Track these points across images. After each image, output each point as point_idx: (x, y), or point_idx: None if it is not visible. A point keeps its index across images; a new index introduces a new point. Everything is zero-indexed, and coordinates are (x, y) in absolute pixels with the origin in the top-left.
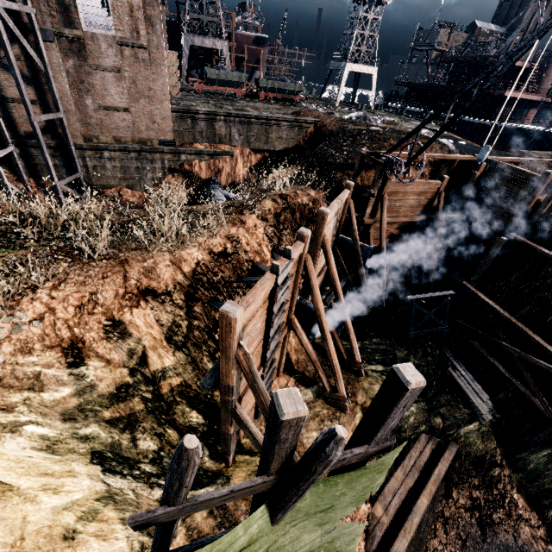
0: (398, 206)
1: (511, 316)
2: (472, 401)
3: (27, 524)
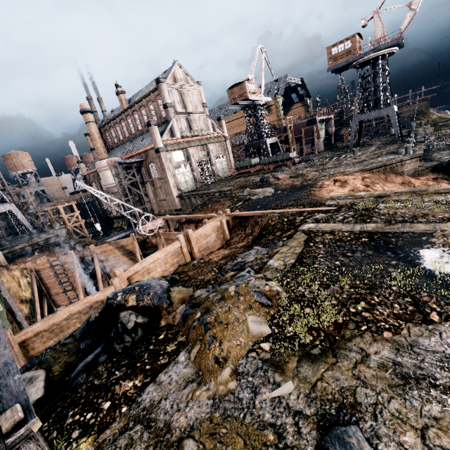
0: None
1: None
2: None
3: (19, 293)
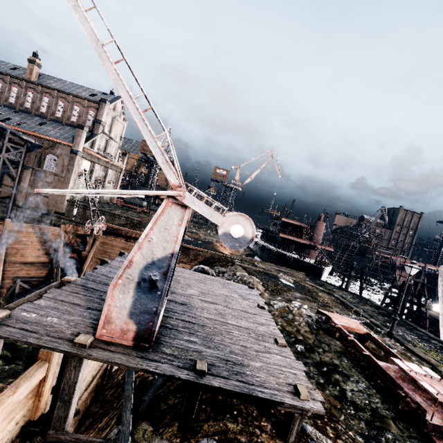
0: (110, 252)
1: None
2: None
3: None
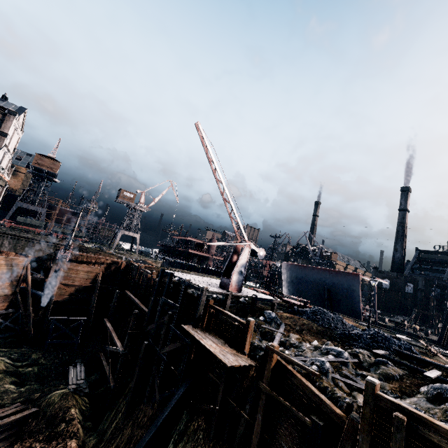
0: (74, 277)
1: (112, 329)
2: (69, 379)
3: None
